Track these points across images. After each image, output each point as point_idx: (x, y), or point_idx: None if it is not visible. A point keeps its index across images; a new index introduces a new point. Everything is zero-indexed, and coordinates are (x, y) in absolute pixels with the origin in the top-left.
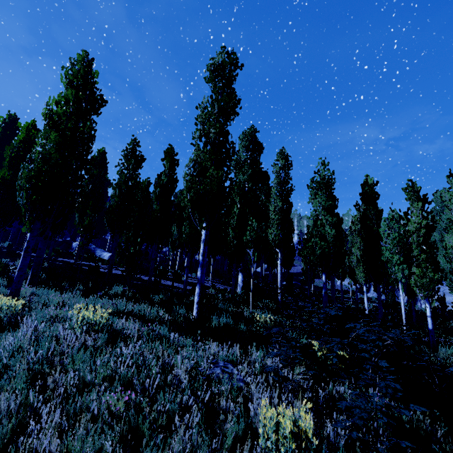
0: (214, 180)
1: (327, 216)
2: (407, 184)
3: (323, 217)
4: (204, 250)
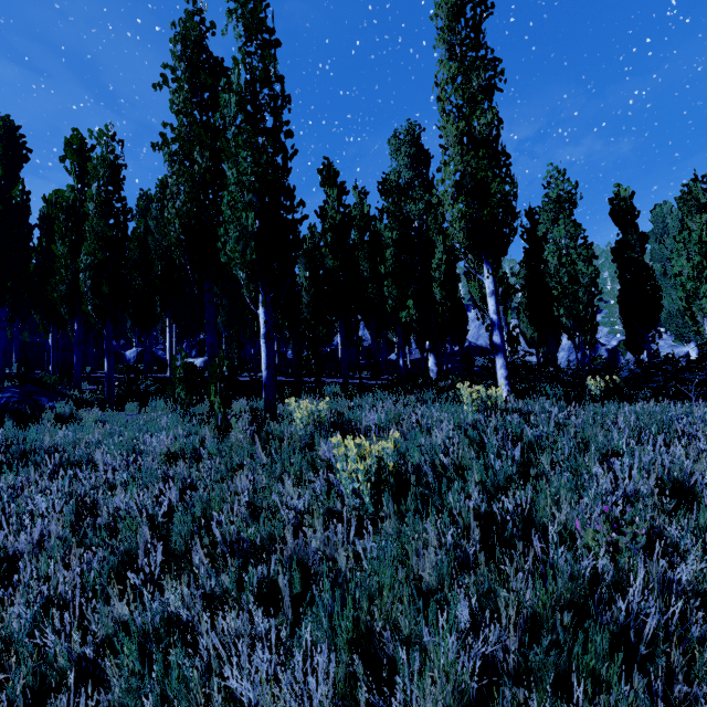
0: (502, 199)
1: (580, 248)
2: (681, 191)
3: (572, 251)
4: (497, 305)
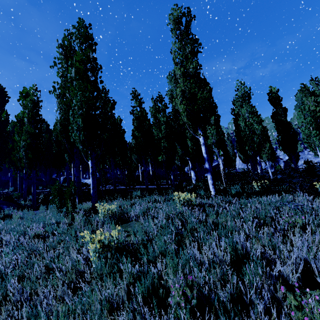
0: (203, 100)
1: (254, 117)
2: (300, 87)
3: (250, 119)
4: (206, 150)
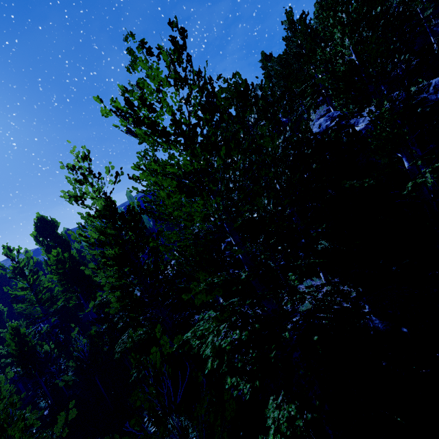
0: None
1: None
2: None
3: None
4: None
